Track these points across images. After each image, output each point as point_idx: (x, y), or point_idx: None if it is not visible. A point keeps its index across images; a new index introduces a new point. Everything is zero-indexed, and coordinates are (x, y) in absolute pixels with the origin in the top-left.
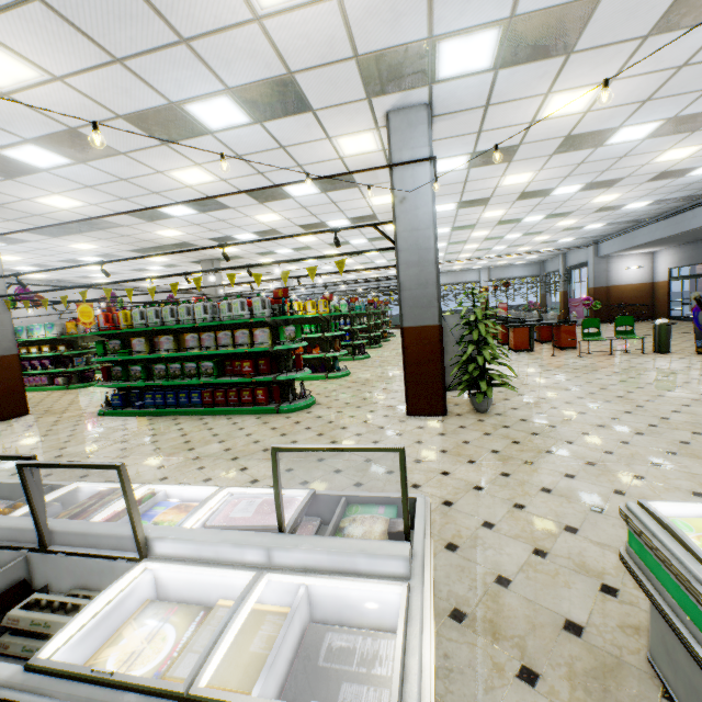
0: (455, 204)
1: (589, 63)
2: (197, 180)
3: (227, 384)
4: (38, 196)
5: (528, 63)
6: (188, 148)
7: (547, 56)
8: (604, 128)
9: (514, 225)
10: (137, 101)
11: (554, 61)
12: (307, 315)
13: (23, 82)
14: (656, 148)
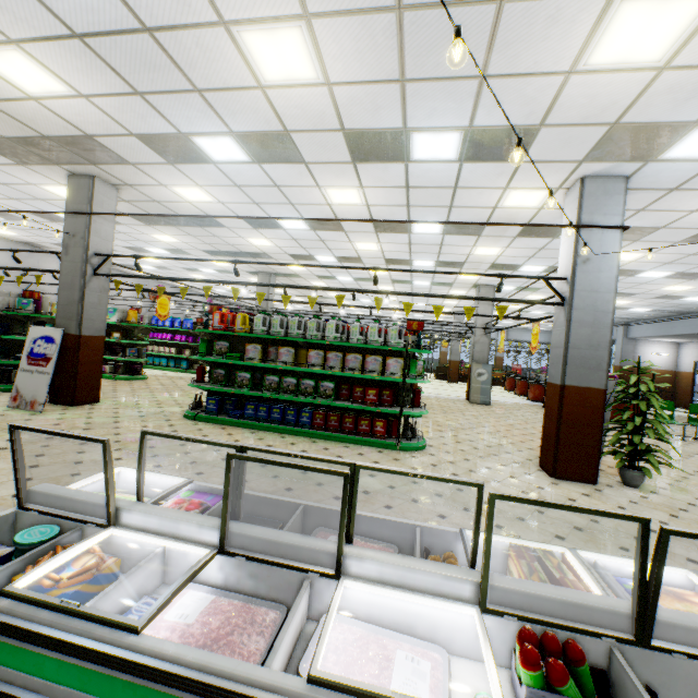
0: (545, 267)
1: None
2: (344, 200)
3: (333, 408)
4: (178, 185)
5: None
6: (369, 170)
7: None
8: None
9: None
10: (375, 120)
11: None
12: None
13: (292, 81)
14: None
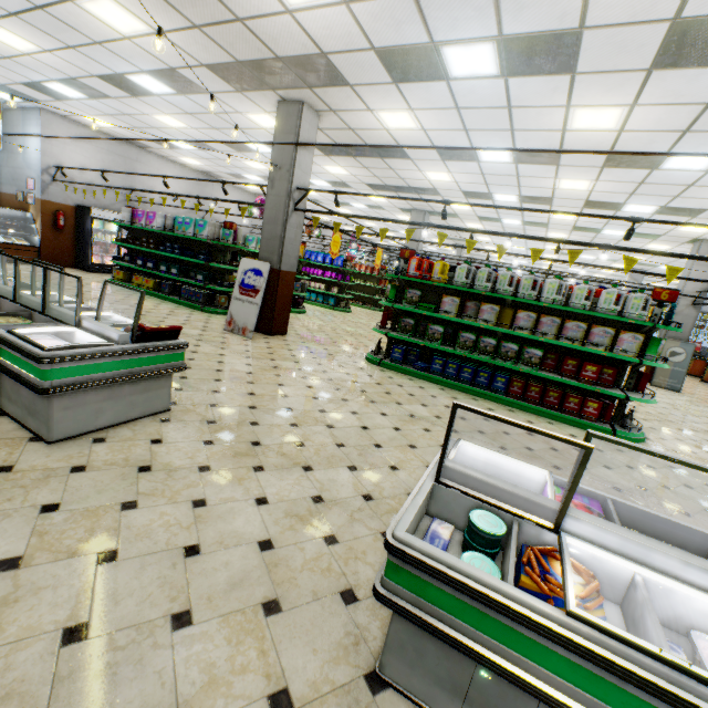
0: None
1: None
2: (589, 124)
3: (528, 376)
4: (387, 109)
5: None
6: (666, 80)
7: None
8: None
9: None
10: None
11: None
12: None
13: None
14: None
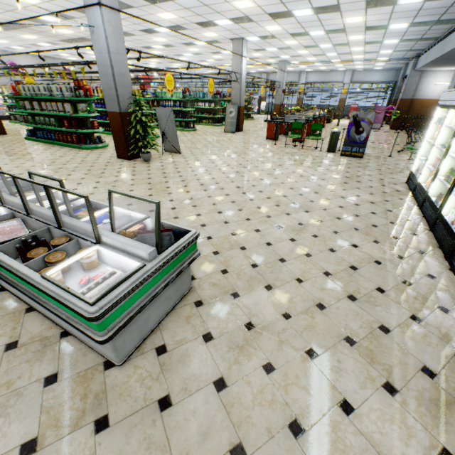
0: (228, 20)
1: None
2: (32, 2)
3: (70, 132)
4: None
5: None
6: None
7: None
8: None
9: (310, 37)
10: None
11: None
12: None
13: None
14: None
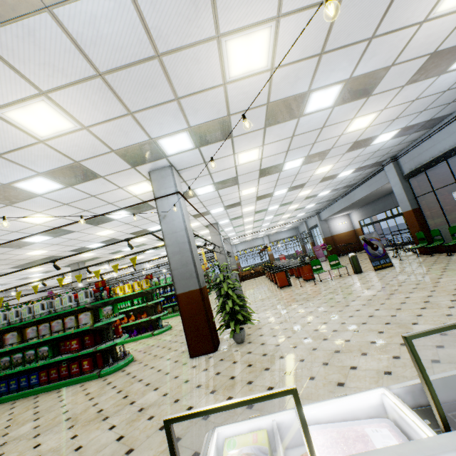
0: (222, 207)
1: (245, 140)
2: (43, 220)
3: (64, 360)
4: None
5: (213, 143)
6: (27, 205)
7: (221, 140)
8: (277, 164)
9: (265, 212)
10: None
11: (227, 141)
12: (134, 292)
13: None
14: (311, 168)
